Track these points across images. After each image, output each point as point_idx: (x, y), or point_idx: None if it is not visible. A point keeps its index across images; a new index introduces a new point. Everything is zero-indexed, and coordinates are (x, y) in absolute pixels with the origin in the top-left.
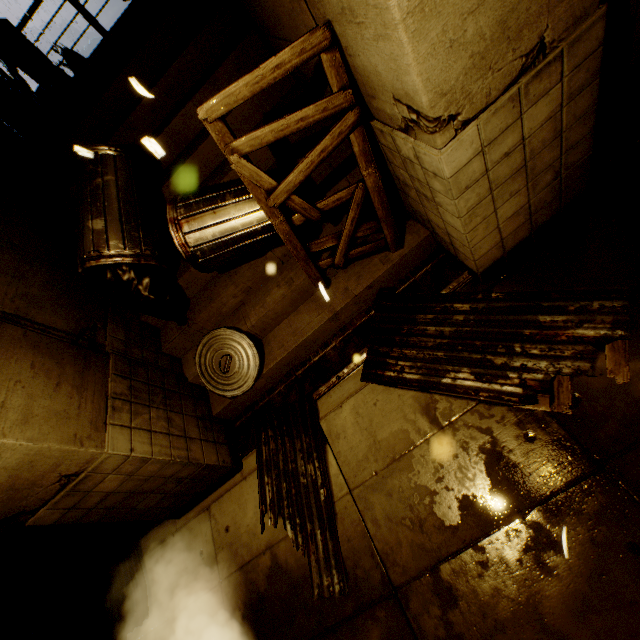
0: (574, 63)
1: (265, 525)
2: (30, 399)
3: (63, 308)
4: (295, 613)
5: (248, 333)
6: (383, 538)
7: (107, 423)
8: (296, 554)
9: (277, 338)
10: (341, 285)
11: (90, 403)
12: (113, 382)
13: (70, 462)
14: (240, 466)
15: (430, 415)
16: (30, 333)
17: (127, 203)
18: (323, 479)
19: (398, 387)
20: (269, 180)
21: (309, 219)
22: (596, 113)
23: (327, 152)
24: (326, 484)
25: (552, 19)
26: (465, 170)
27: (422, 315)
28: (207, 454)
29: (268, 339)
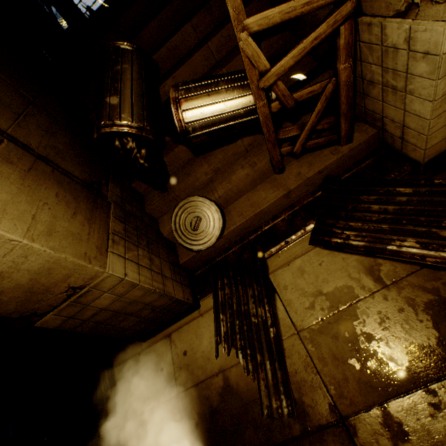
0: None
1: (218, 353)
2: (54, 218)
3: (79, 163)
4: (244, 428)
5: (215, 202)
6: (330, 373)
7: (108, 251)
8: (246, 379)
9: (236, 209)
10: (294, 170)
11: (96, 233)
12: (113, 222)
13: (78, 276)
14: (198, 305)
15: (374, 275)
16: (56, 172)
17: (137, 88)
18: (272, 320)
19: (344, 251)
20: (265, 62)
21: (285, 106)
22: None
23: (319, 40)
24: (275, 324)
25: None
26: None
27: (366, 196)
28: (176, 291)
29: (229, 209)
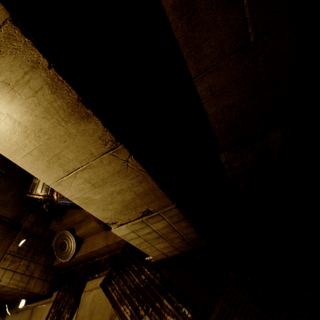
0: (169, 216)
1: None
2: None
3: (15, 206)
4: None
5: (77, 236)
6: None
7: None
8: None
9: (87, 242)
10: None
11: None
12: (13, 245)
13: None
14: (51, 295)
15: None
16: None
17: None
18: None
19: (108, 298)
20: None
21: None
22: (194, 226)
23: None
24: None
25: (150, 206)
26: (128, 235)
27: (134, 265)
28: (37, 286)
29: (85, 240)
